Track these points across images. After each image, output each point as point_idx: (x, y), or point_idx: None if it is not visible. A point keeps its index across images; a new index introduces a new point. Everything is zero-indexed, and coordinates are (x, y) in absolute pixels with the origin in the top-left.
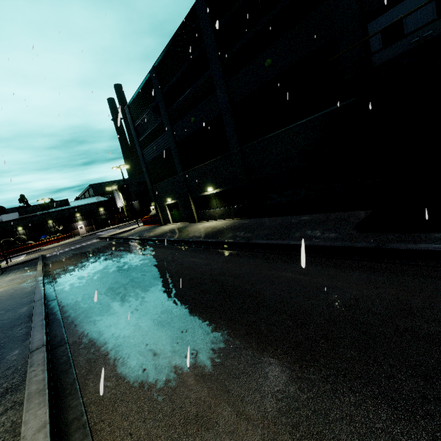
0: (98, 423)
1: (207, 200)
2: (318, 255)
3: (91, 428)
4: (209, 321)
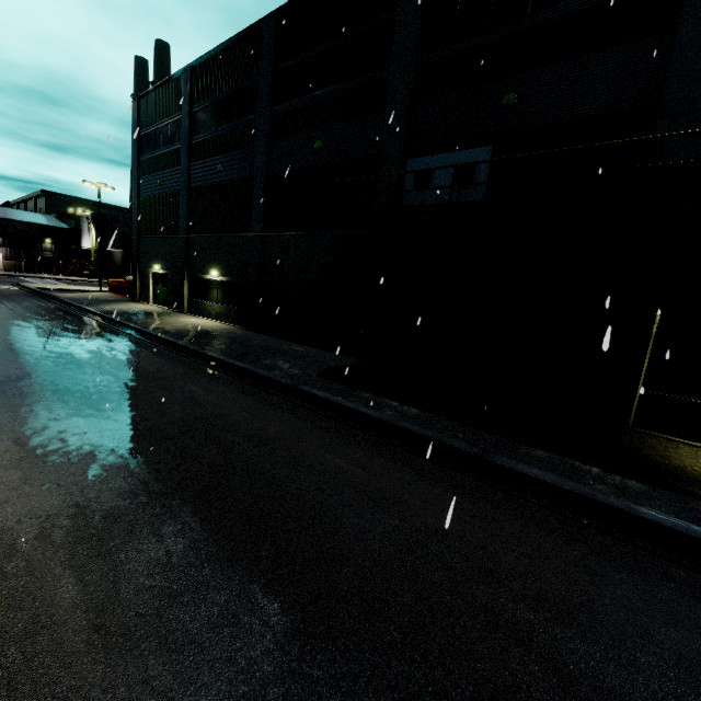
0: None
1: (207, 286)
2: (246, 381)
3: None
4: (62, 402)
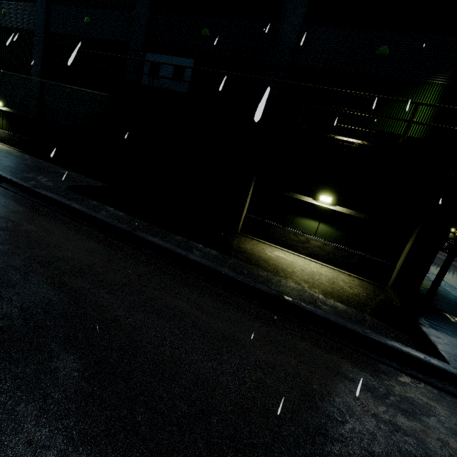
0: None
1: None
2: None
3: None
4: None
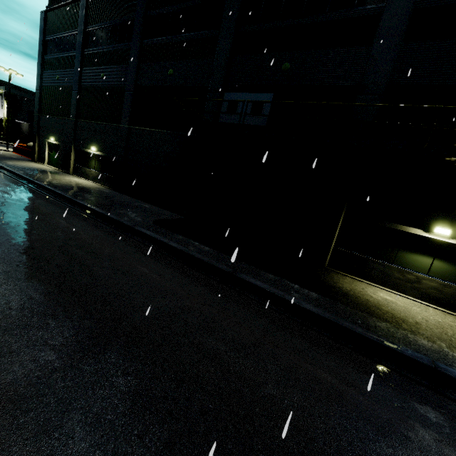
0: None
1: (88, 157)
2: (100, 221)
3: None
4: None
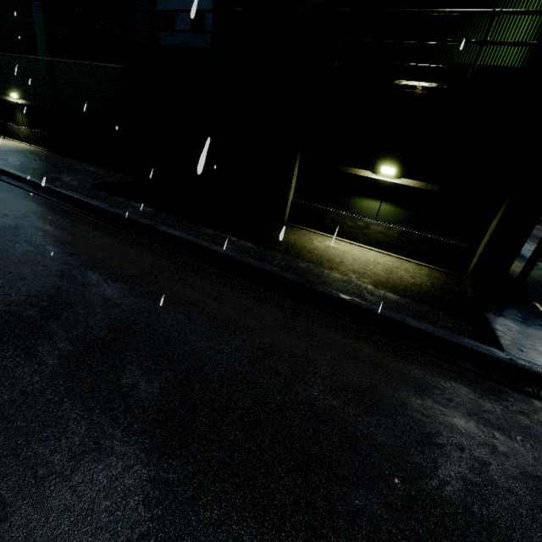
0: None
1: (11, 109)
2: (13, 184)
3: None
4: None
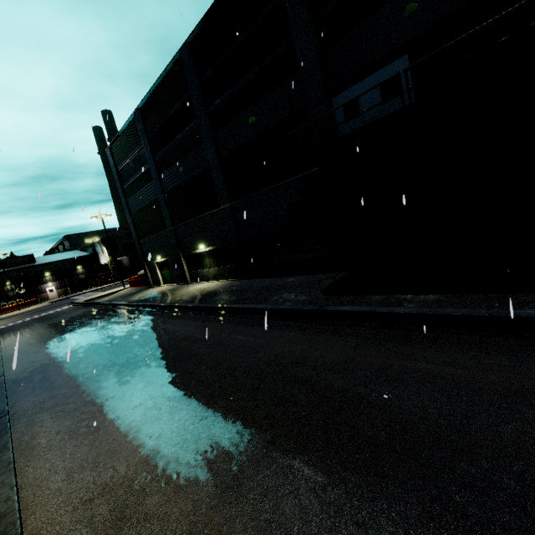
0: (24, 468)
1: (199, 258)
2: (275, 318)
3: (17, 472)
4: (152, 383)
